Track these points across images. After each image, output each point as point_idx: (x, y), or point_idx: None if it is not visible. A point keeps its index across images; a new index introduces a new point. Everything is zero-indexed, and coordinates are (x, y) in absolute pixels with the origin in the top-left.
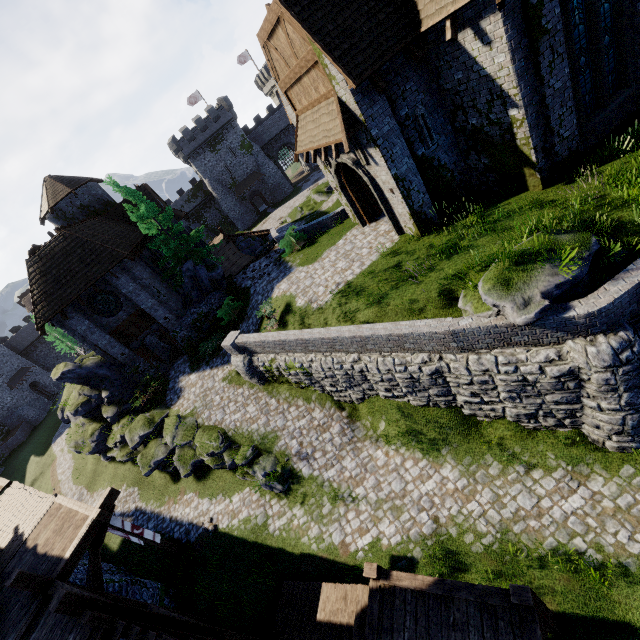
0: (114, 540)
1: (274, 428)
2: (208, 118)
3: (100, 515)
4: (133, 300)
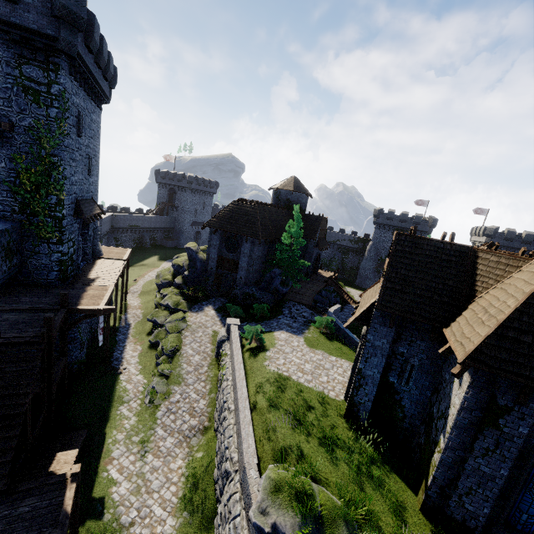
0: (111, 322)
1: (186, 379)
2: (412, 218)
3: (100, 310)
4: (240, 256)
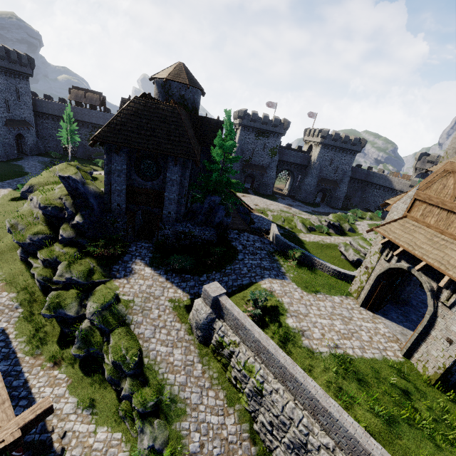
0: None
1: (187, 399)
2: (272, 121)
3: (13, 442)
4: (166, 184)
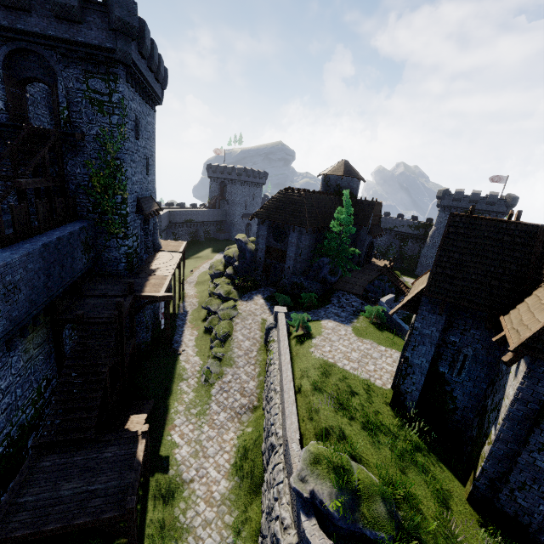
0: (171, 309)
1: (237, 362)
2: (485, 198)
3: (160, 297)
4: (288, 245)
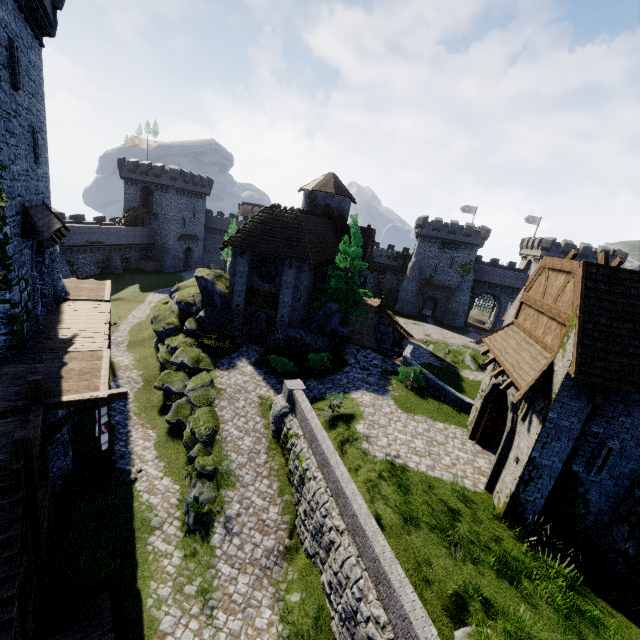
0: None
1: (241, 476)
2: (462, 229)
3: (103, 399)
4: (281, 287)
